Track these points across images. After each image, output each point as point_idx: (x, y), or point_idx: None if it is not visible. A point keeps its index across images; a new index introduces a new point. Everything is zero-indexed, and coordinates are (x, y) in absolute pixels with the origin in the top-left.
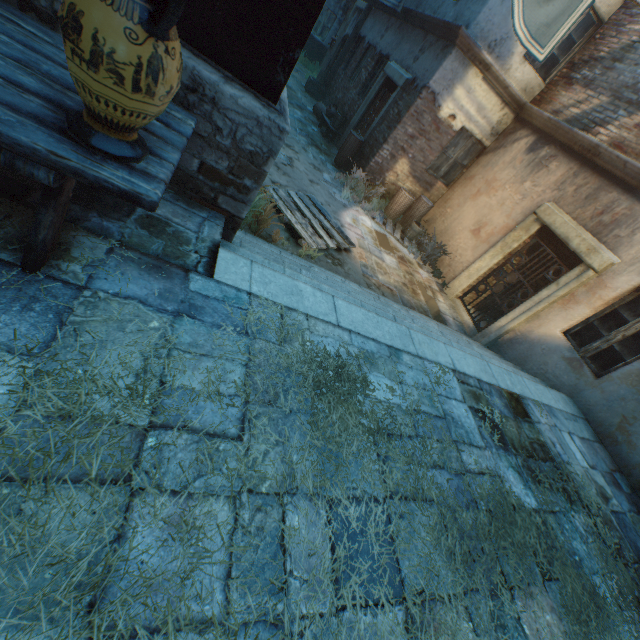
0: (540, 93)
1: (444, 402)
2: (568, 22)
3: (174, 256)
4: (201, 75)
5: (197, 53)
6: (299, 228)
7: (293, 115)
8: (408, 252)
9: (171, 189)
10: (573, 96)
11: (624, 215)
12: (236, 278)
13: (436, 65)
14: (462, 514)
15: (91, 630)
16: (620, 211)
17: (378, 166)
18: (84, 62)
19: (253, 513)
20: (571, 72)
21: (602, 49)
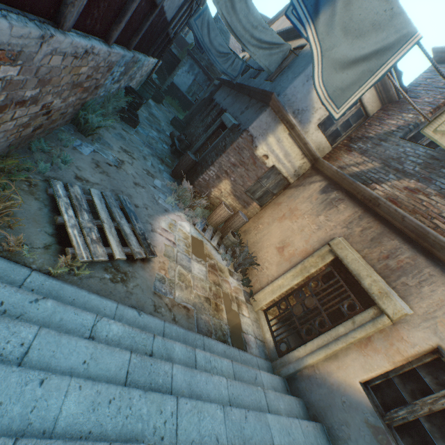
0: (329, 153)
1: None
2: (359, 91)
3: None
4: None
5: None
6: (74, 233)
7: (148, 133)
8: (222, 259)
9: None
10: (353, 158)
11: (409, 264)
12: None
13: (255, 117)
14: None
15: None
16: (404, 259)
17: (205, 182)
18: None
19: None
20: (350, 143)
21: (371, 132)
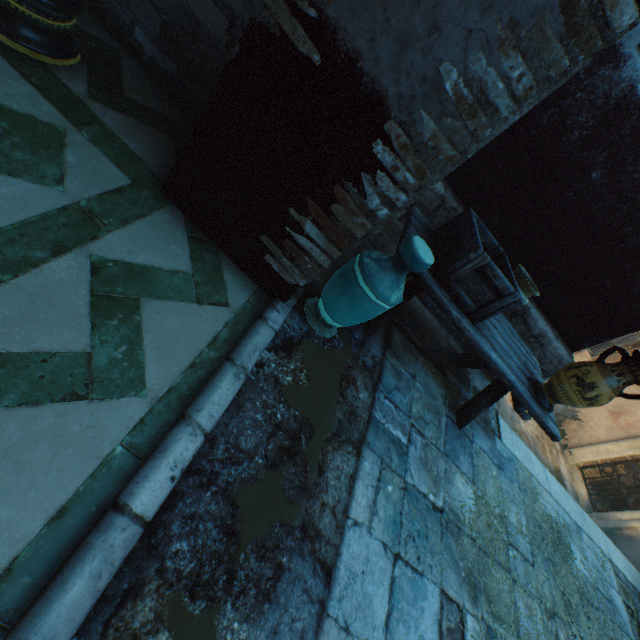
0: None
1: (608, 587)
2: None
3: (487, 421)
4: (546, 334)
5: (547, 321)
6: None
7: None
8: None
9: None
10: None
11: None
12: (508, 442)
13: None
14: None
15: None
16: None
17: None
18: (580, 395)
19: (547, 619)
20: None
21: None
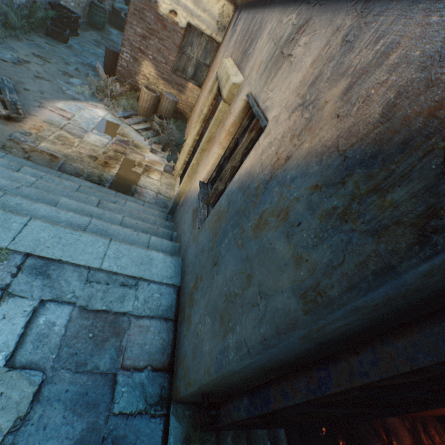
0: None
1: None
2: None
3: None
4: None
5: None
6: None
7: (88, 50)
8: (144, 140)
9: None
10: None
11: (257, 30)
12: None
13: None
14: None
15: None
16: (256, 28)
17: (126, 70)
18: None
19: None
20: None
21: None
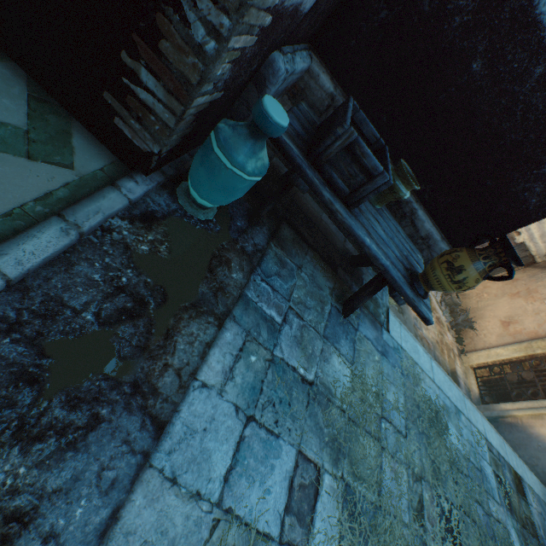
0: None
1: (480, 459)
2: None
3: (376, 315)
4: (432, 235)
5: (434, 223)
6: None
7: None
8: (442, 315)
9: (371, 267)
10: None
11: None
12: (396, 335)
13: None
14: (489, 540)
15: (380, 503)
16: None
17: None
18: (450, 279)
19: (413, 481)
20: None
21: None
